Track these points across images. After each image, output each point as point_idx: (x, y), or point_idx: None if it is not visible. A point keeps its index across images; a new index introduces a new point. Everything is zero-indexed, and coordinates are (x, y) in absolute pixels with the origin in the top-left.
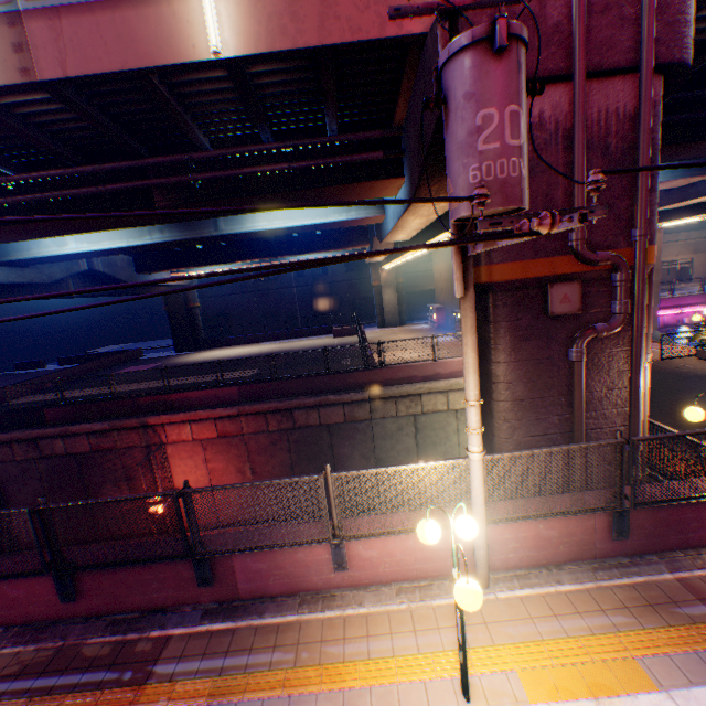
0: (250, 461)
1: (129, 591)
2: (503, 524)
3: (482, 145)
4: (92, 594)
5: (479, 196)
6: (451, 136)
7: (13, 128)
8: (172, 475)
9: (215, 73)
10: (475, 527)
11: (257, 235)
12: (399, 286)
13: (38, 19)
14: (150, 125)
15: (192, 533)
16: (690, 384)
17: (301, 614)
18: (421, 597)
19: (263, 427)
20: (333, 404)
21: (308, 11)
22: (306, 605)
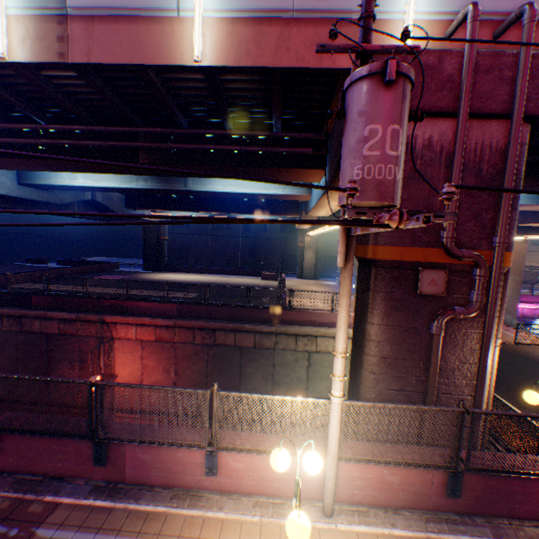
0: (176, 364)
1: (39, 457)
2: (353, 462)
3: (367, 151)
4: (9, 452)
5: (350, 189)
6: (345, 141)
7: (49, 92)
8: (114, 364)
9: (196, 75)
10: (320, 464)
11: (215, 194)
12: (318, 249)
13: (78, 22)
14: (146, 104)
15: (97, 418)
16: (536, 368)
17: (170, 507)
18: (273, 513)
19: (190, 339)
20: (247, 331)
21: (268, 42)
22: (176, 499)
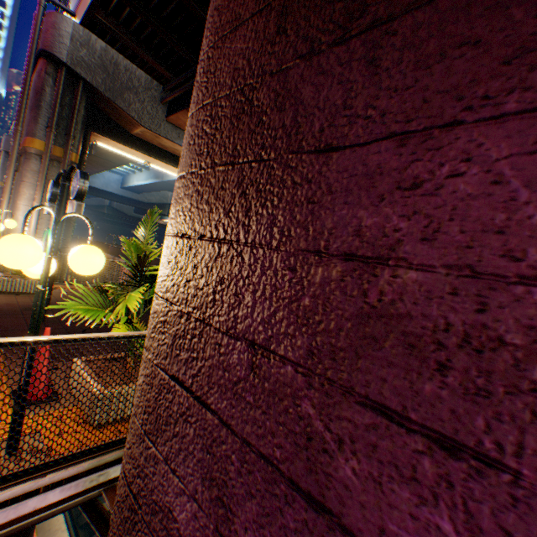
0: None
1: None
2: None
3: None
4: None
5: None
6: None
7: None
8: None
9: None
10: None
11: None
12: None
13: None
14: None
15: None
16: None
17: None
18: None
19: None
20: None
21: None
22: None
